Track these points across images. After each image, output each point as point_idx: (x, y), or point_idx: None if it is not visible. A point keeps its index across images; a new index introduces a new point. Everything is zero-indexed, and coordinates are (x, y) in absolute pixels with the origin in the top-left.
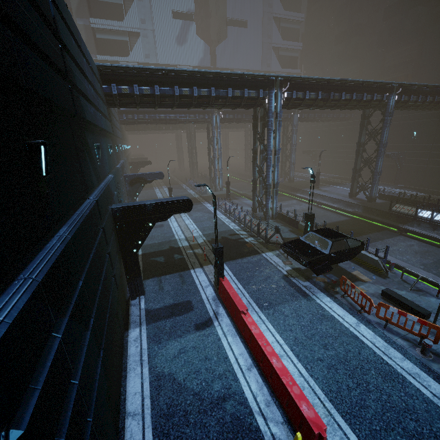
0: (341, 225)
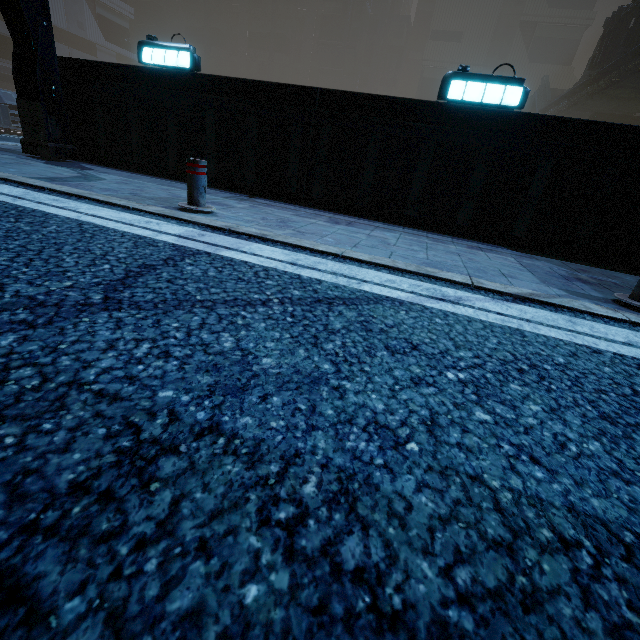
0: None
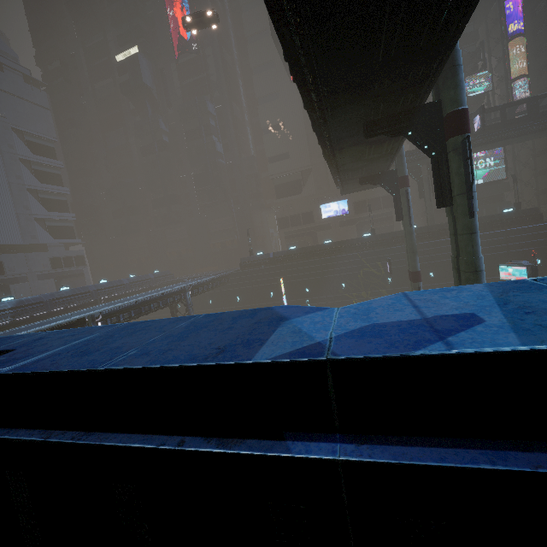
0: None
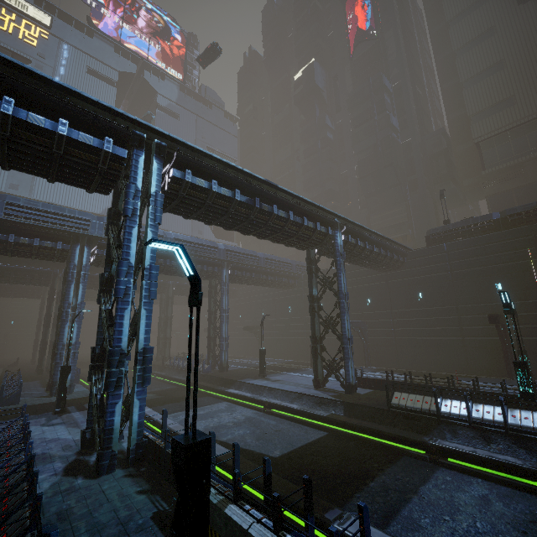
0: (313, 453)
